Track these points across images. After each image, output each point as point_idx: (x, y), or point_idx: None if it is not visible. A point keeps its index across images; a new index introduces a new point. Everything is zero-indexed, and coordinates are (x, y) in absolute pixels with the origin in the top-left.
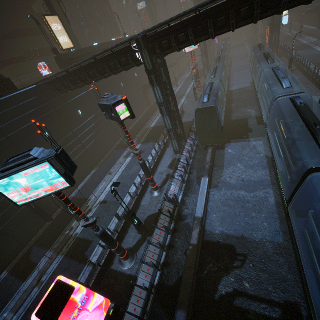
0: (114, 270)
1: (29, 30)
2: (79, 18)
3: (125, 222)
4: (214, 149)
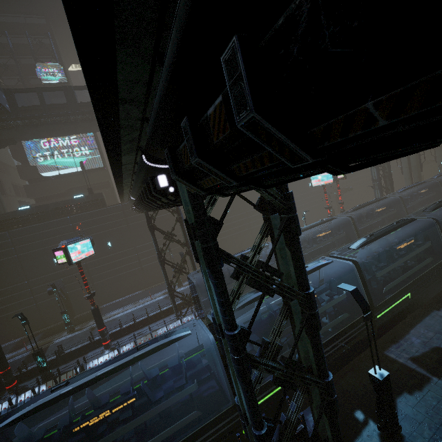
0: (3, 395)
1: None
2: None
3: (55, 359)
4: None
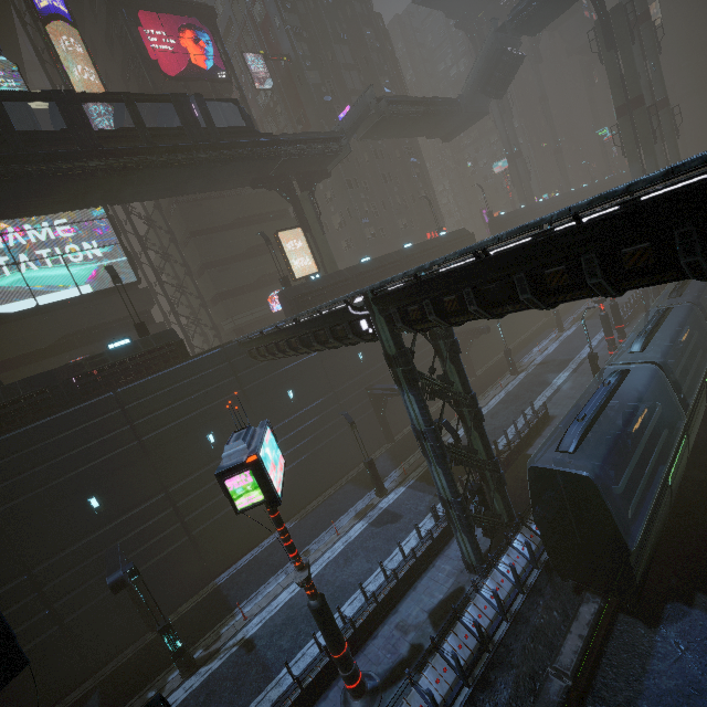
0: None
1: (275, 243)
2: (361, 213)
3: None
4: (610, 609)
